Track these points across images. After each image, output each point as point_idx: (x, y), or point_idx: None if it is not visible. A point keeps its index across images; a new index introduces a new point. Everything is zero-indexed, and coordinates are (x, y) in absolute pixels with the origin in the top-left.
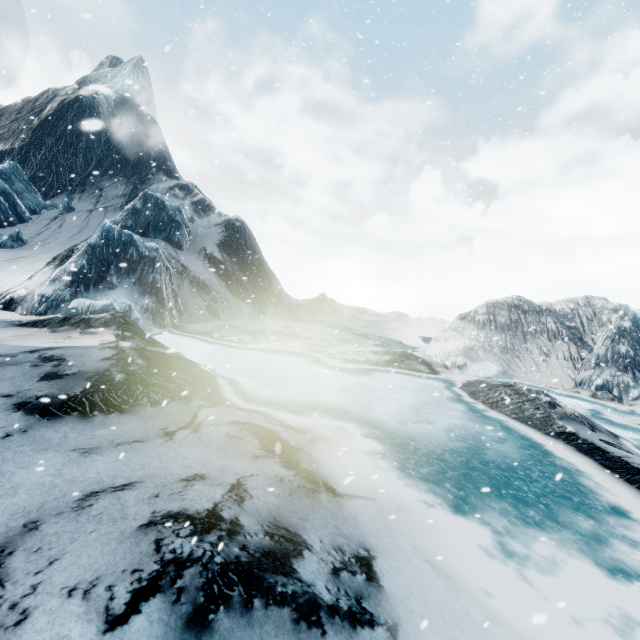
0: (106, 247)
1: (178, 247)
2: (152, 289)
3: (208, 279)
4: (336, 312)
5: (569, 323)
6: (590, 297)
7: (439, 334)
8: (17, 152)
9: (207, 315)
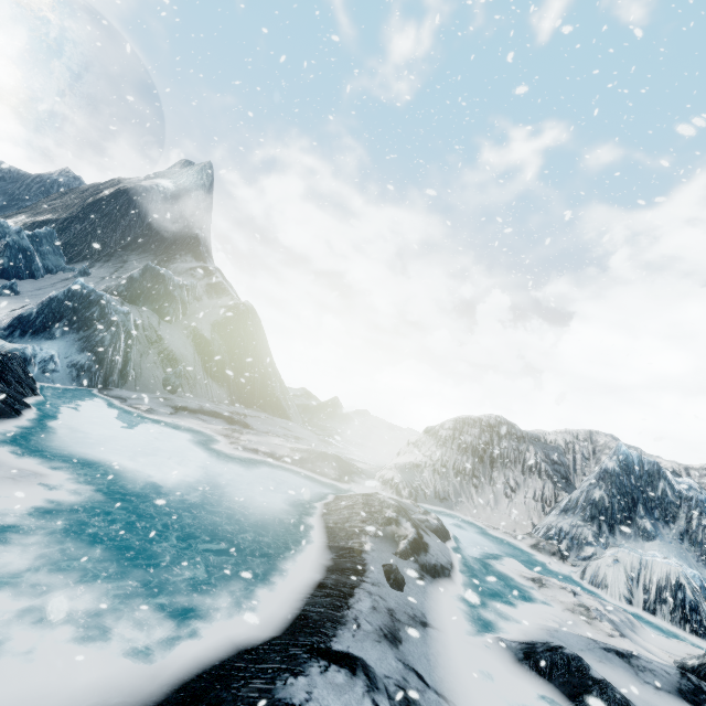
0: (67, 302)
1: (165, 319)
2: (95, 347)
3: (182, 353)
4: (345, 419)
5: (556, 457)
6: (594, 432)
7: (403, 448)
8: (61, 222)
9: (160, 387)
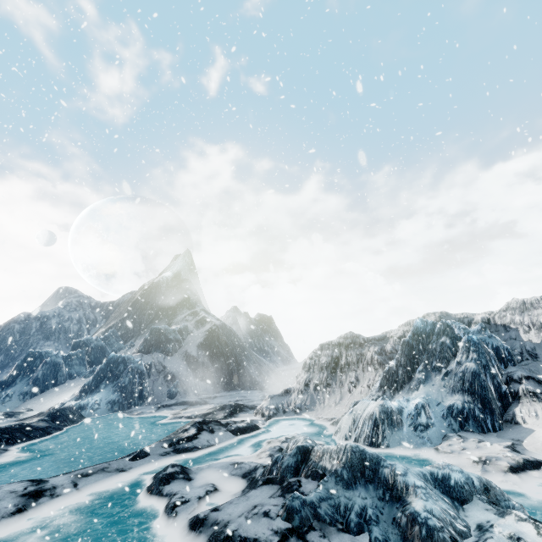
0: (107, 368)
1: (168, 354)
2: (121, 387)
3: (178, 372)
4: None
5: (390, 348)
6: (425, 315)
7: None
8: (118, 323)
9: (165, 398)
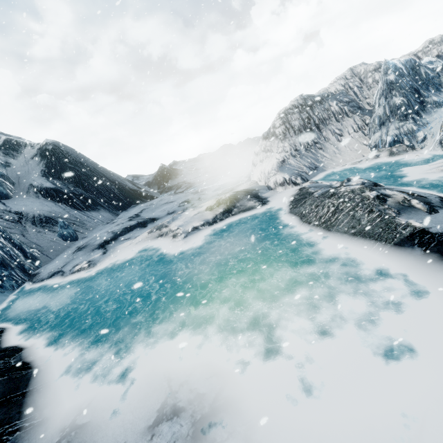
0: None
1: (4, 198)
2: None
3: (49, 211)
4: (178, 173)
5: (346, 99)
6: (353, 68)
7: (254, 159)
8: None
9: (64, 244)
